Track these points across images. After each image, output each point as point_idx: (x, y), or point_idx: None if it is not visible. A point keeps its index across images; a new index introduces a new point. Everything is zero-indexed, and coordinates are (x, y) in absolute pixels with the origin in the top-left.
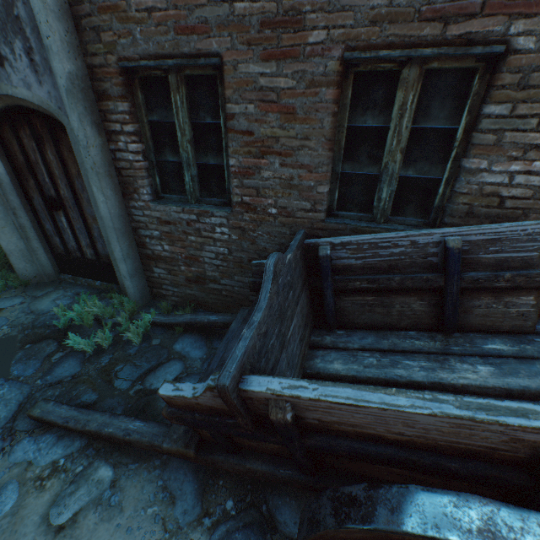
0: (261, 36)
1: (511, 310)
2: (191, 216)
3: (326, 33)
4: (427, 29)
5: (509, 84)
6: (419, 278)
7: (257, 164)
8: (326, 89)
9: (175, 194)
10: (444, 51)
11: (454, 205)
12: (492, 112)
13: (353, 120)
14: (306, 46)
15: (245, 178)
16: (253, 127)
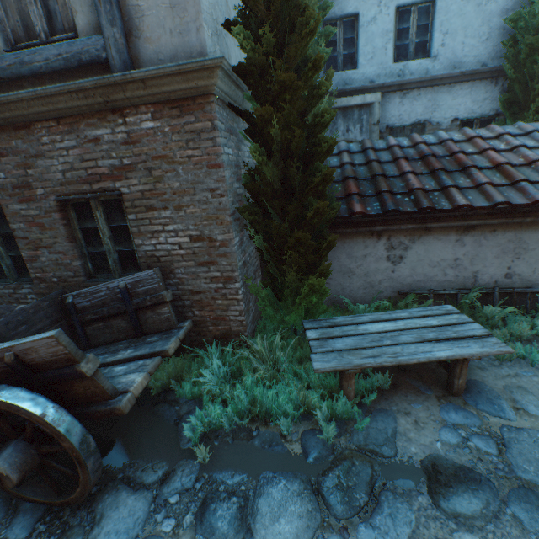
0: (15, 192)
1: (162, 317)
2: (11, 290)
3: (44, 190)
4: (85, 187)
5: (129, 206)
6: (115, 307)
7: (37, 254)
8: (55, 213)
9: (3, 277)
10: (96, 195)
11: (141, 263)
12: (130, 218)
13: (82, 225)
14: (38, 196)
15: (34, 262)
16: (27, 235)
